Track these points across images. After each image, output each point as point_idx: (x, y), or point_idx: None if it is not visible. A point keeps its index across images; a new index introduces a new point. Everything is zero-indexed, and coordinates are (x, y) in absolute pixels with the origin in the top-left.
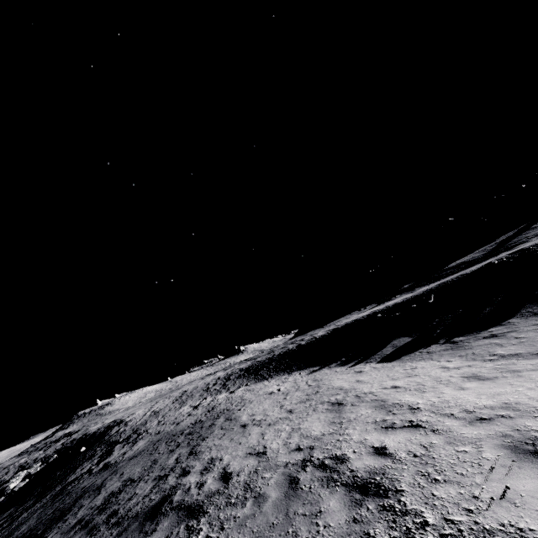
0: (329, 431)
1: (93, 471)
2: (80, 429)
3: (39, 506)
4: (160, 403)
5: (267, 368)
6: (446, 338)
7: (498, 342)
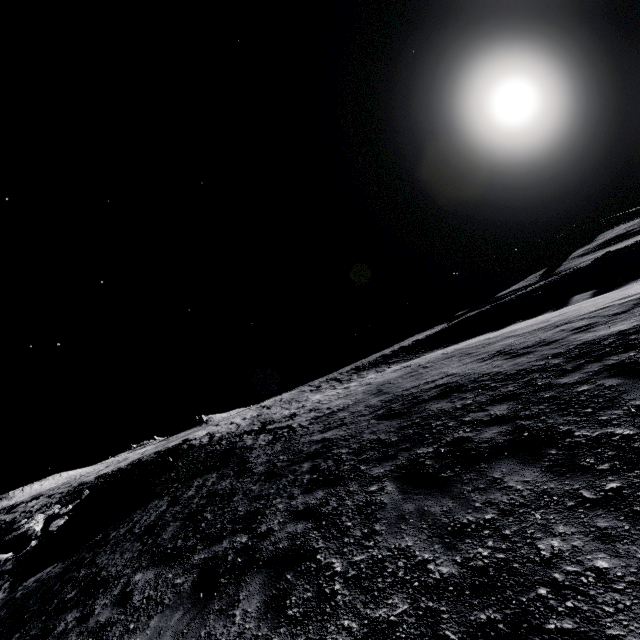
0: None
1: (304, 424)
2: (41, 495)
3: (277, 449)
4: (235, 418)
5: (398, 357)
6: None
7: None
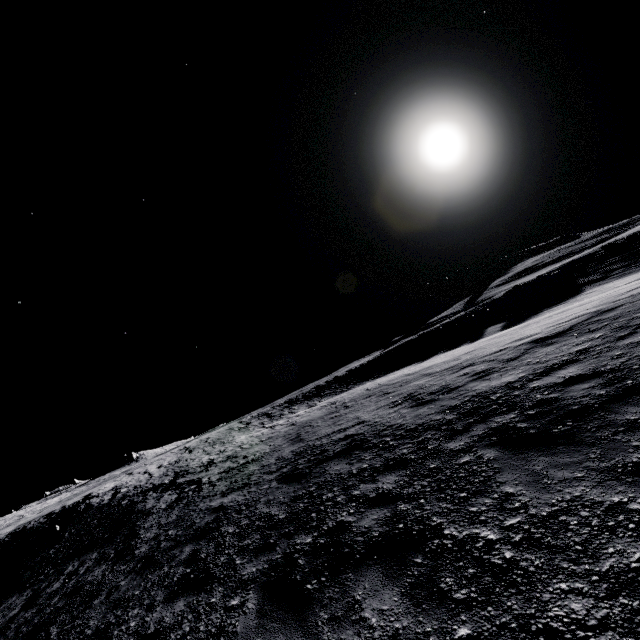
0: (603, 298)
1: (213, 480)
2: None
3: (172, 518)
4: (151, 465)
5: (331, 389)
6: (546, 308)
7: (605, 288)
